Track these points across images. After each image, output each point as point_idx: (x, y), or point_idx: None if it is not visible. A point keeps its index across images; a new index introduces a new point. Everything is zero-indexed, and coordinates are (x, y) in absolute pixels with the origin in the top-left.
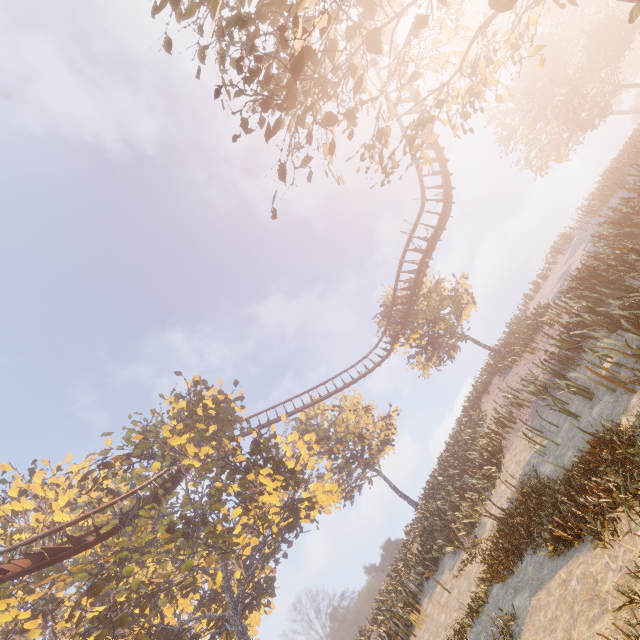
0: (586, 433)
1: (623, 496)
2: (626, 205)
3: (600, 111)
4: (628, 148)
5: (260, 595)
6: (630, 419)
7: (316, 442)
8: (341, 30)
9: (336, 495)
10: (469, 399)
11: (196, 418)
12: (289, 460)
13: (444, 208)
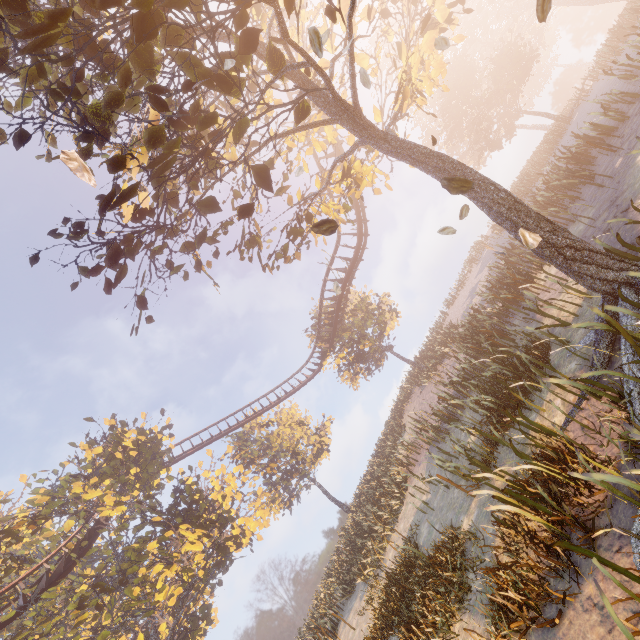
0: (438, 531)
1: (435, 639)
2: (500, 272)
3: (506, 133)
4: (525, 175)
5: (195, 627)
6: (467, 526)
7: (252, 460)
8: (220, 103)
9: (274, 508)
10: (396, 402)
11: (114, 464)
12: (219, 493)
13: (358, 243)
